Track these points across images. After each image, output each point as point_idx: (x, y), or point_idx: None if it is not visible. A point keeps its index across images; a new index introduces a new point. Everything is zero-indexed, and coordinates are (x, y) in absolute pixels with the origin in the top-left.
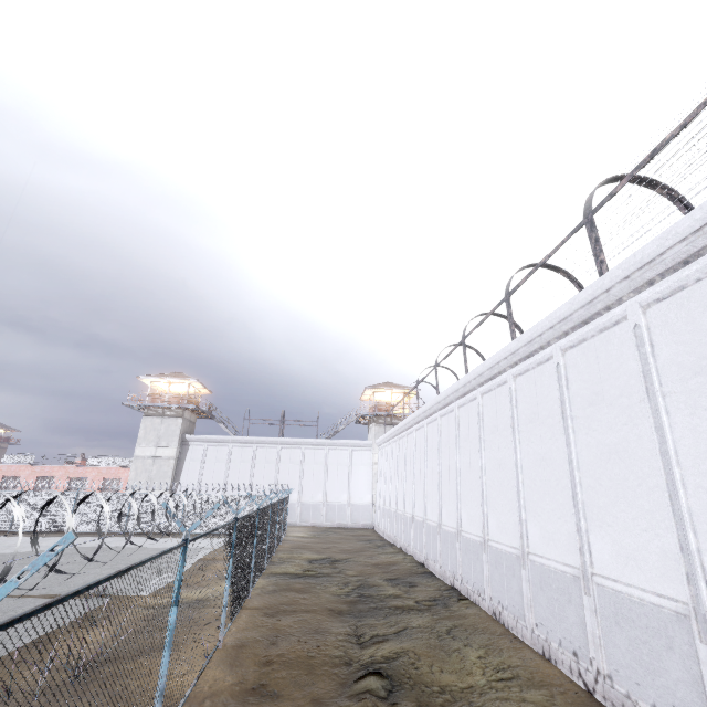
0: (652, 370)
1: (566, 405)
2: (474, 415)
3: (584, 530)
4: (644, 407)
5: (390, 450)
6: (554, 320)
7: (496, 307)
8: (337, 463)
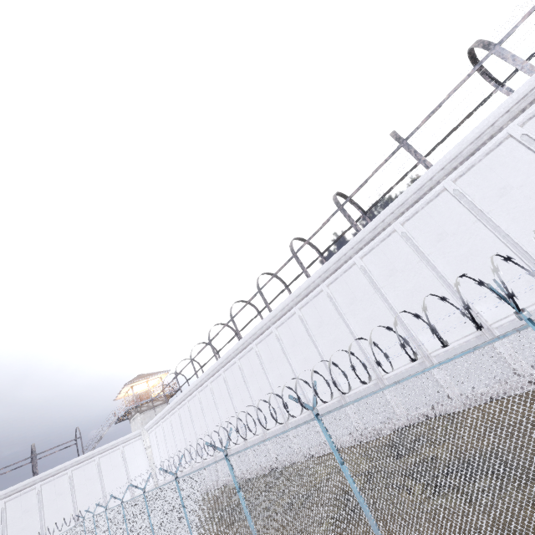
0: (338, 307)
1: (309, 331)
2: (254, 359)
3: (336, 378)
4: (340, 320)
5: (167, 424)
6: (293, 297)
7: (254, 297)
8: (111, 467)
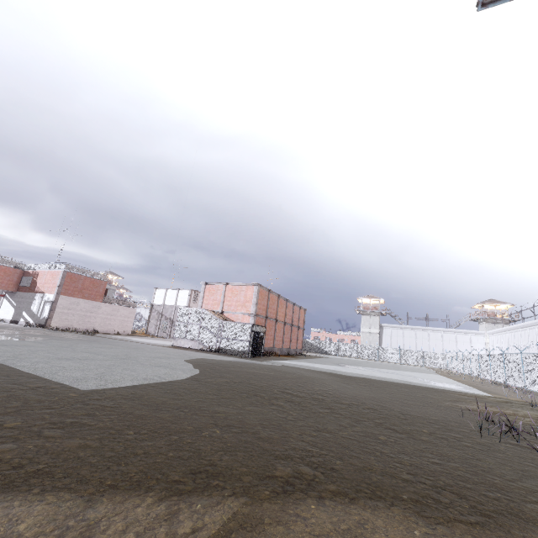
0: None
1: None
2: None
3: None
4: None
5: (500, 337)
6: None
7: None
8: (463, 341)
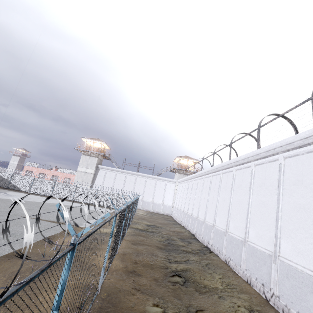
0: None
1: (281, 183)
2: (230, 178)
3: (279, 237)
4: None
5: (184, 185)
6: (283, 143)
7: (252, 132)
8: (159, 187)
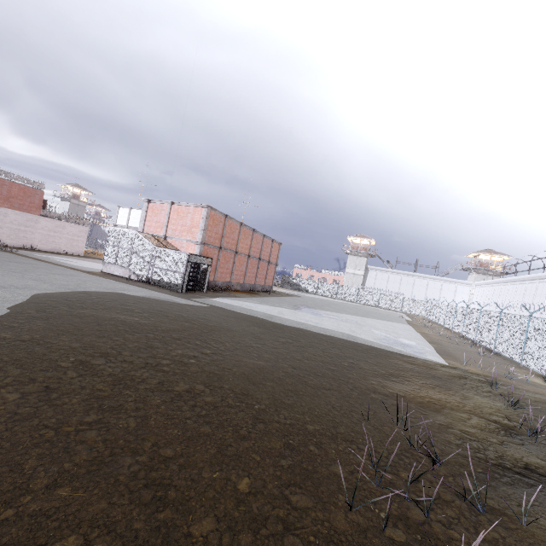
0: None
1: None
2: (545, 288)
3: None
4: None
5: (487, 289)
6: None
7: None
8: (447, 290)
